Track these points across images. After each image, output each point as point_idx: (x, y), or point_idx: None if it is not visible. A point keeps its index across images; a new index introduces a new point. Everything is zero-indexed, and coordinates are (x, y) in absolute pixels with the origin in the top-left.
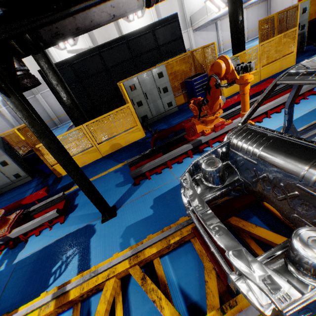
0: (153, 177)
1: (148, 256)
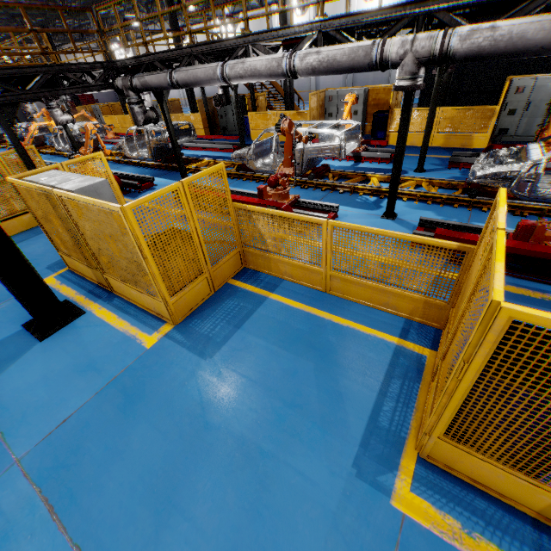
0: (462, 170)
1: (435, 182)
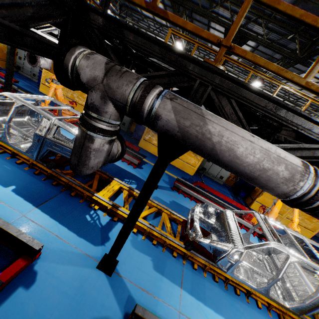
0: None
1: None
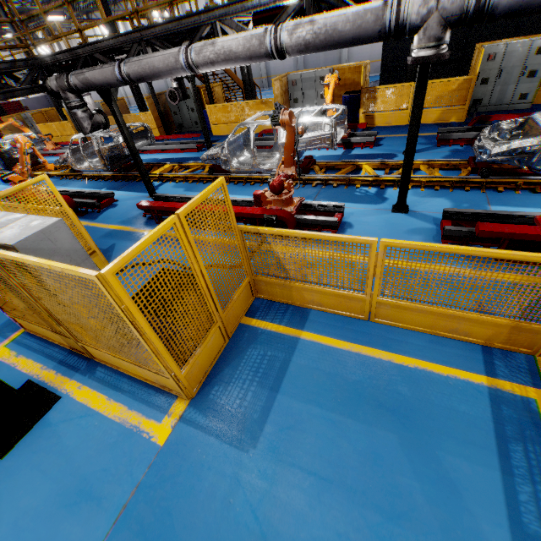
0: (453, 147)
1: (435, 163)
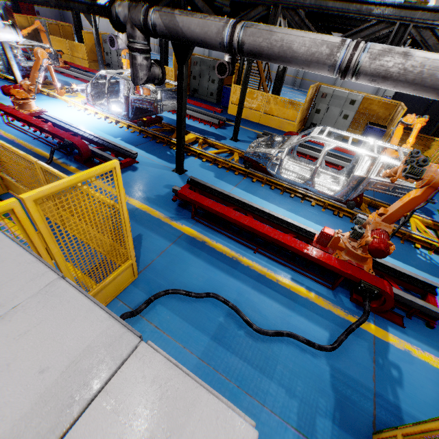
0: None
1: None
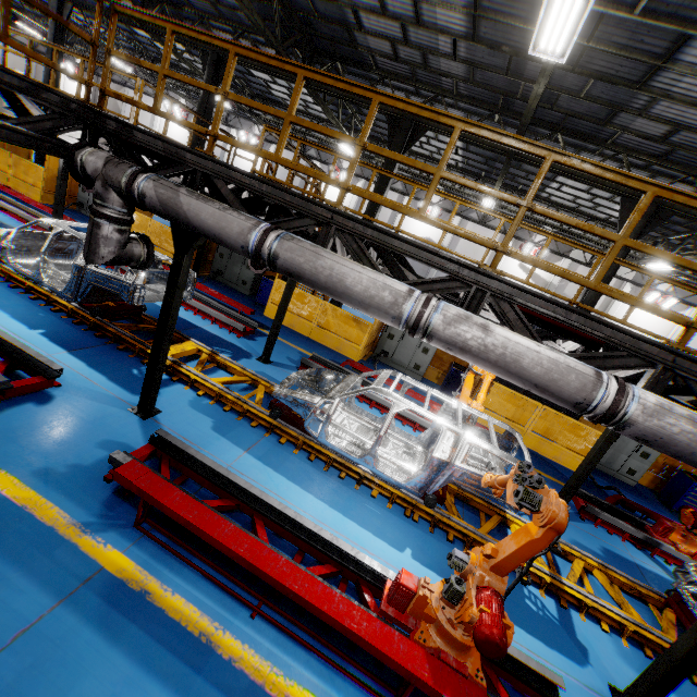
0: (600, 529)
1: (615, 577)
